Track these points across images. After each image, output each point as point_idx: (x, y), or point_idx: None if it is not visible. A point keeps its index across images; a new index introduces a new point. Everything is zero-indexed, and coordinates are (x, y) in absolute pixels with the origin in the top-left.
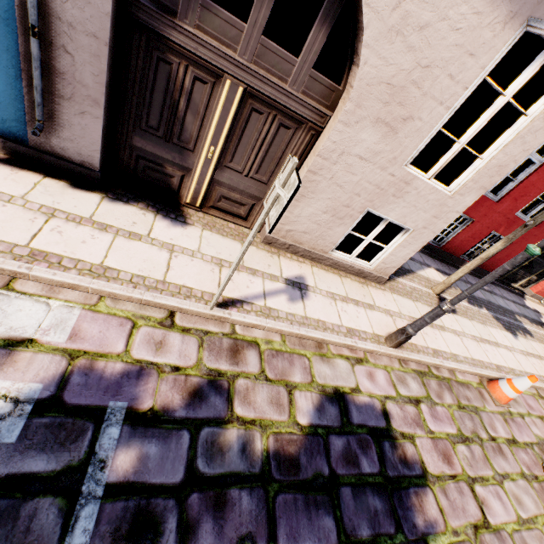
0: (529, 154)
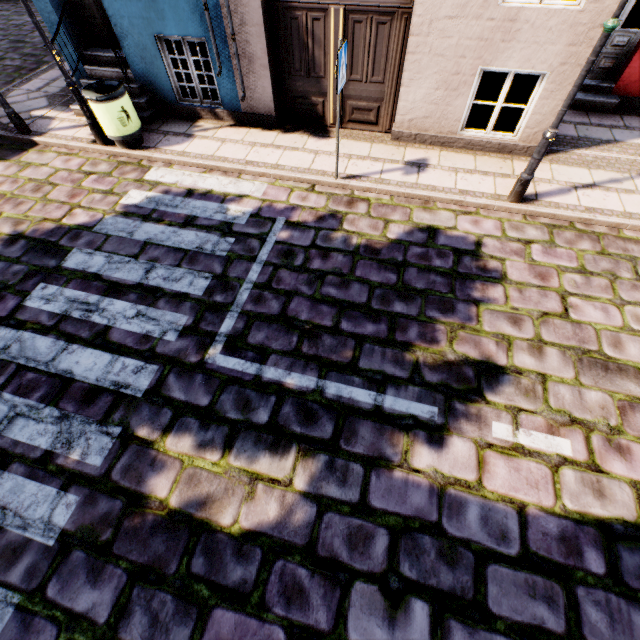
0: None
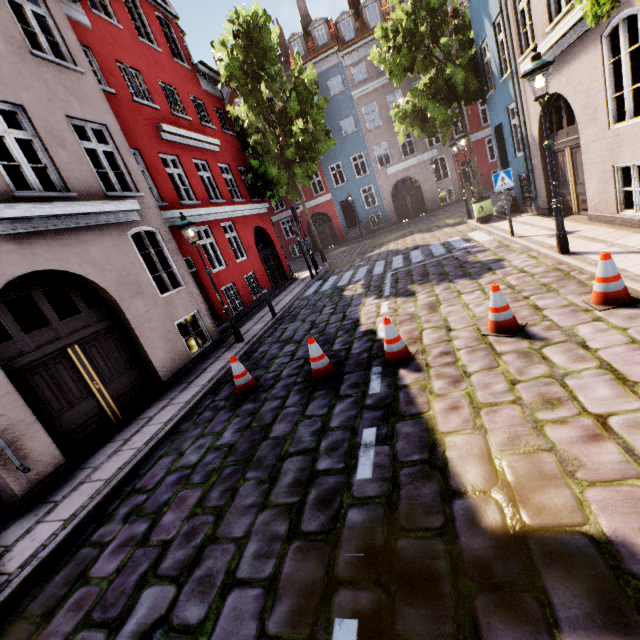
0: None
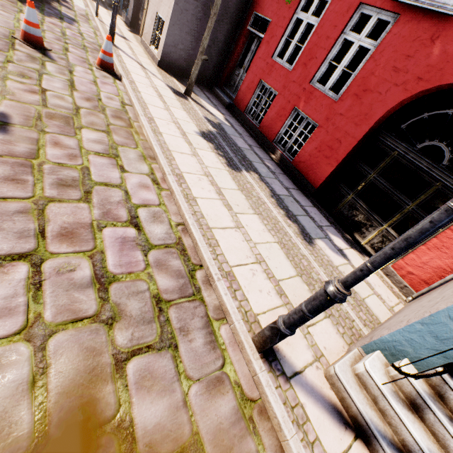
0: (307, 19)
